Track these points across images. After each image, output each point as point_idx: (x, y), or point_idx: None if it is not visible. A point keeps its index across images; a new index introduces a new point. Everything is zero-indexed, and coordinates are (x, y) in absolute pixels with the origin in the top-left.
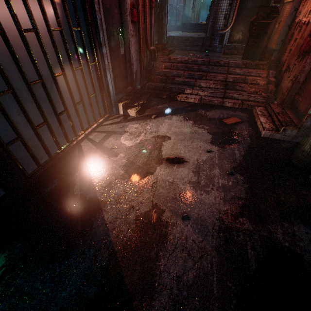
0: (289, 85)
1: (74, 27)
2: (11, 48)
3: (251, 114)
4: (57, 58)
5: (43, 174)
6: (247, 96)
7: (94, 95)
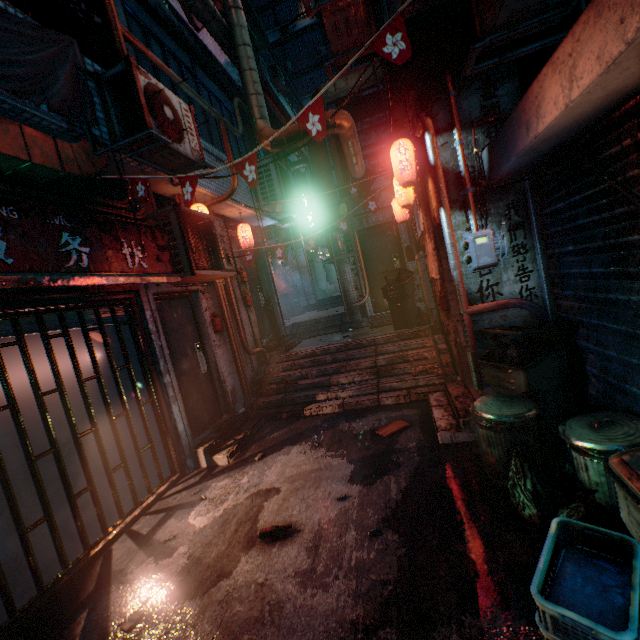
0: (456, 351)
1: (119, 368)
2: (20, 420)
3: (428, 408)
4: (87, 411)
5: (16, 635)
6: (413, 381)
7: (149, 447)
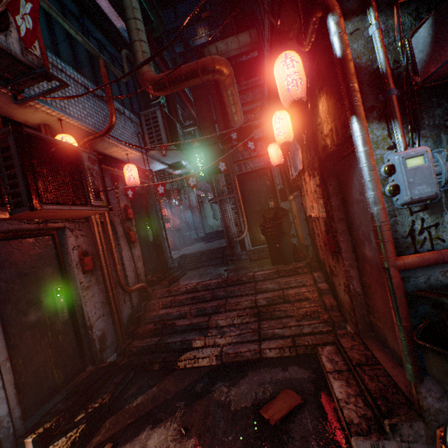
0: (347, 298)
1: None
2: None
3: (319, 368)
4: None
5: None
6: (298, 327)
7: None
